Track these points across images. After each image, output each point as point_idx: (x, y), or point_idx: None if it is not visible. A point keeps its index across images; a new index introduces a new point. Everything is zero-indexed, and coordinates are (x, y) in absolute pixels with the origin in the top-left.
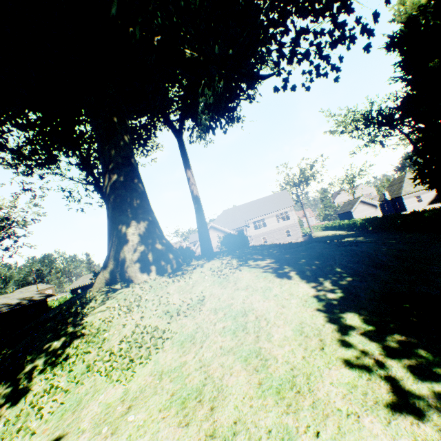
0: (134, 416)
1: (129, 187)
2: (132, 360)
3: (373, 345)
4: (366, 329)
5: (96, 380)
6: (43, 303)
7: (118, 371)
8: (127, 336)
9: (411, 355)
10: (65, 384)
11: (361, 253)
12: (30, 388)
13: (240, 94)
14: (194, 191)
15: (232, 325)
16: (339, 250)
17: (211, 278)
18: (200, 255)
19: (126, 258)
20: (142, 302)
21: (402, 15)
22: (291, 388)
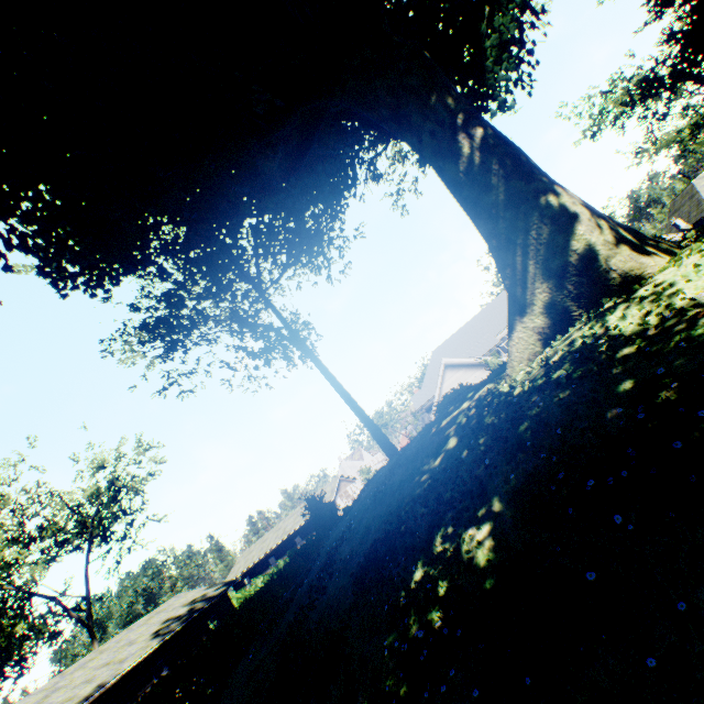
0: None
1: (507, 142)
2: None
3: None
4: None
5: None
6: (224, 601)
7: None
8: None
9: None
10: None
11: None
12: None
13: (533, 24)
14: None
15: None
16: None
17: None
18: None
19: (592, 246)
20: None
21: None
22: None
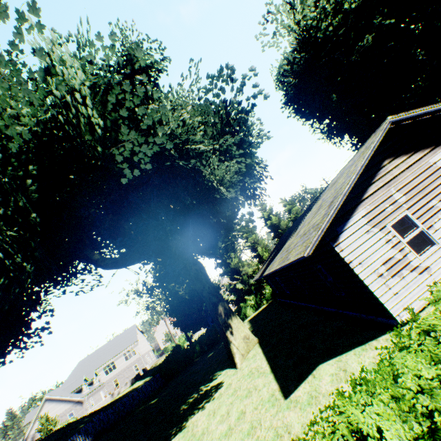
0: None
1: None
2: None
3: None
4: None
5: None
6: None
7: None
8: None
9: None
10: None
11: None
12: None
13: None
14: None
15: None
16: None
17: None
18: None
19: None
20: None
21: None
22: None
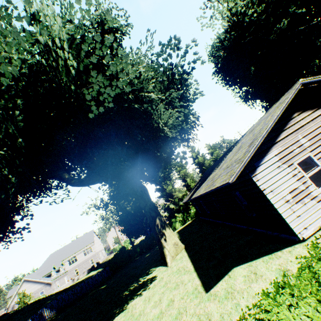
0: None
1: None
2: None
3: None
4: None
5: None
6: None
7: None
8: None
9: None
10: None
11: None
12: None
13: None
14: None
15: None
16: None
17: None
18: None
19: None
20: None
21: None
22: None
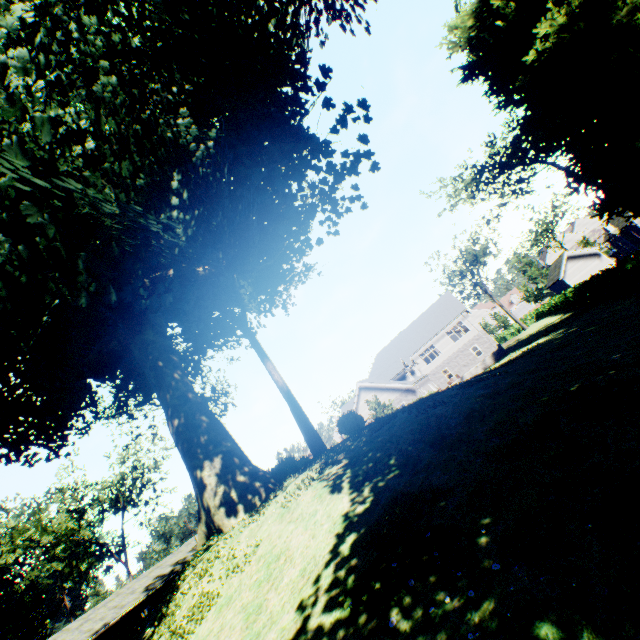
0: None
1: (193, 425)
2: (183, 636)
3: (329, 577)
4: (344, 555)
5: None
6: None
7: None
8: (189, 609)
9: (341, 584)
10: None
11: (435, 420)
12: None
13: (281, 263)
14: (279, 383)
15: (263, 575)
16: (413, 423)
17: (279, 508)
18: (306, 463)
19: (210, 506)
20: (218, 559)
21: (458, 44)
22: None
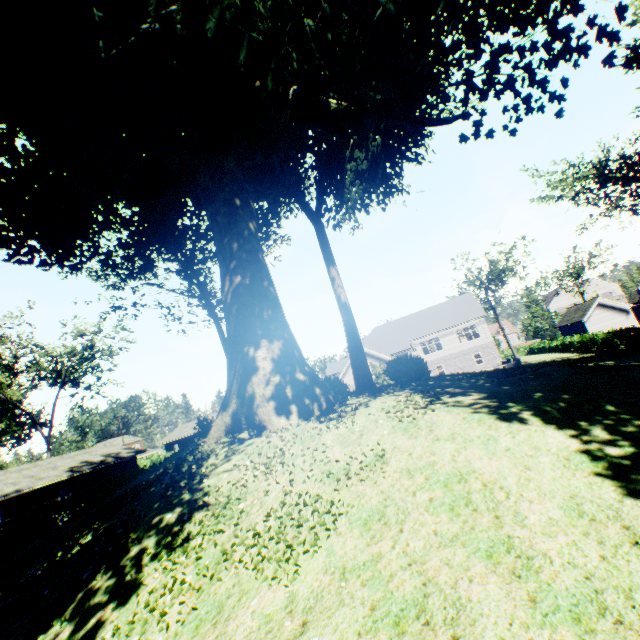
0: (316, 639)
1: (257, 292)
2: (290, 546)
3: None
4: None
5: (239, 574)
6: (131, 462)
7: (271, 563)
8: (274, 509)
9: None
10: (192, 579)
11: None
12: (142, 581)
13: (404, 154)
14: (342, 296)
15: (445, 496)
16: (599, 377)
17: (388, 422)
18: (355, 391)
19: (255, 394)
20: (287, 457)
21: None
22: (601, 613)
